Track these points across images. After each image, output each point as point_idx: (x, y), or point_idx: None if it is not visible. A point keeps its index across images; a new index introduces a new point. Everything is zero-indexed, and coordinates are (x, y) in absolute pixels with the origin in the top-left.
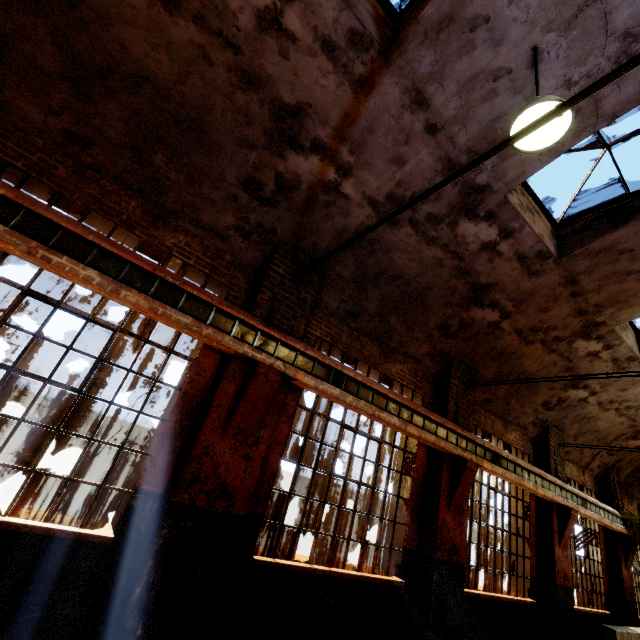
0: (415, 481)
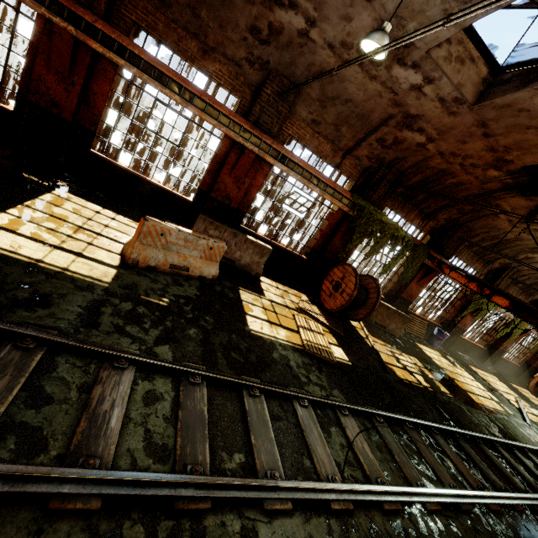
0: (32, 45)
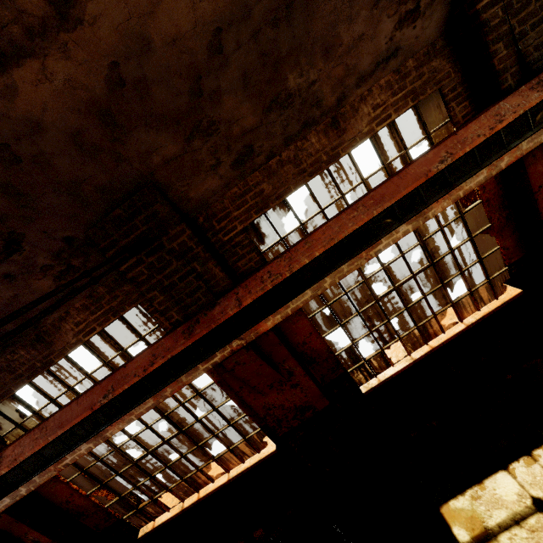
0: (220, 383)
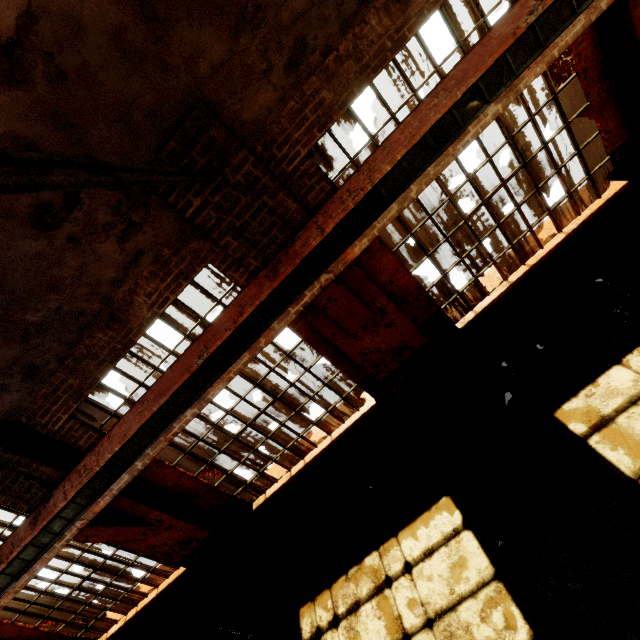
0: (309, 341)
